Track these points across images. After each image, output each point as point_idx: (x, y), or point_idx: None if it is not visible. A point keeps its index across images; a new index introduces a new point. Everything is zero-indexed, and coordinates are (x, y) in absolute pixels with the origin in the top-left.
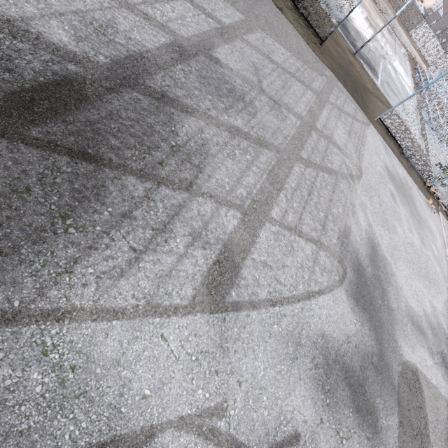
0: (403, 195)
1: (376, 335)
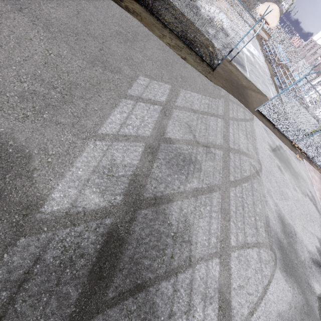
0: (284, 162)
1: (301, 289)
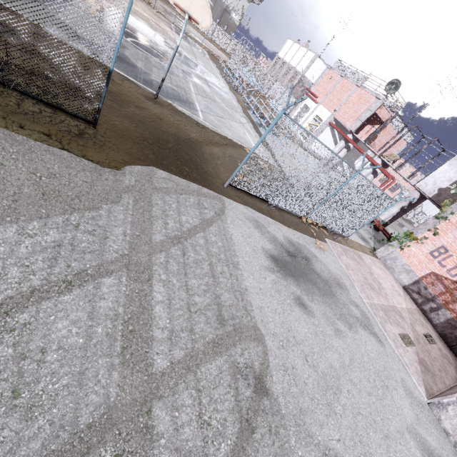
0: (304, 277)
1: None
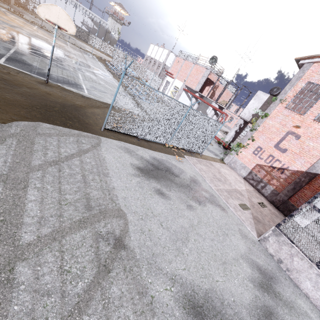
0: (164, 178)
1: None
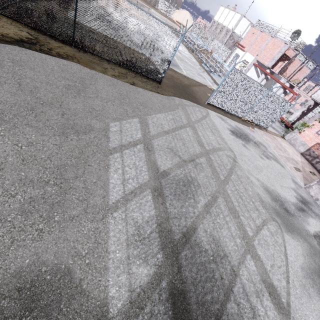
0: (245, 139)
1: (303, 238)
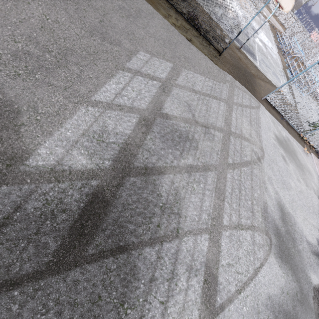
0: (289, 153)
1: (296, 277)
